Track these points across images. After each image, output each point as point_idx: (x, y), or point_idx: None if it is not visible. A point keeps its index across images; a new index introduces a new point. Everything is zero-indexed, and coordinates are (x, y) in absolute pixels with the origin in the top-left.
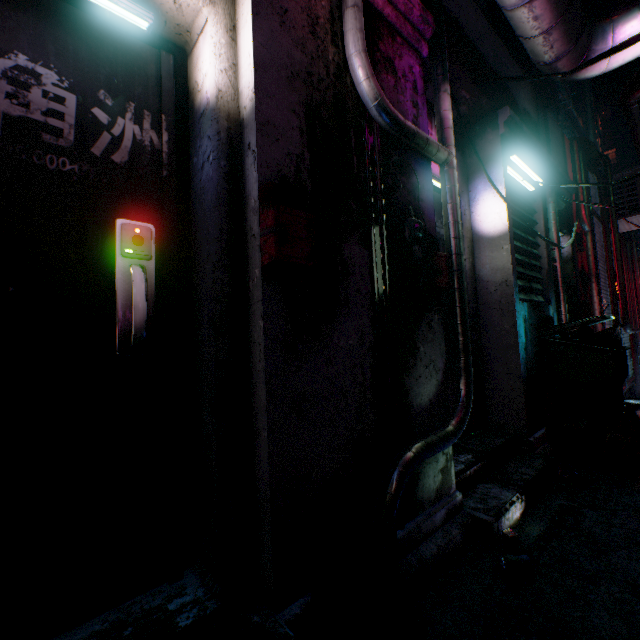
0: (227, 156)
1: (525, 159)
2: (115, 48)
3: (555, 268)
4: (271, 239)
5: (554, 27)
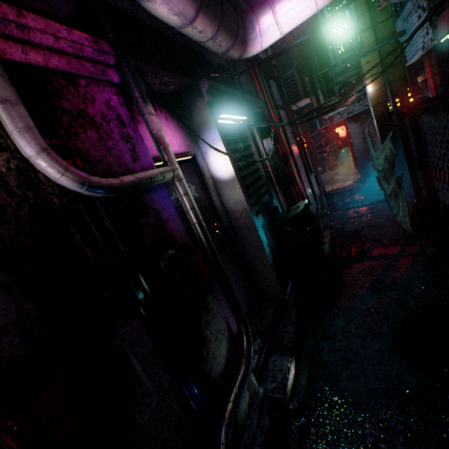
0: None
1: (230, 112)
2: None
3: (269, 172)
4: None
5: (217, 34)
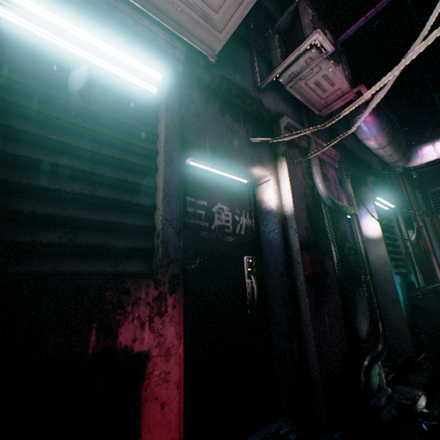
0: (282, 230)
1: (383, 198)
2: (238, 192)
3: (409, 252)
4: (309, 266)
5: (393, 153)
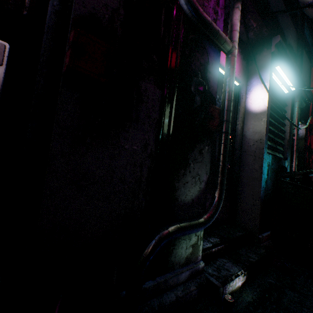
0: None
1: (285, 70)
2: None
3: (293, 140)
4: (69, 52)
5: None
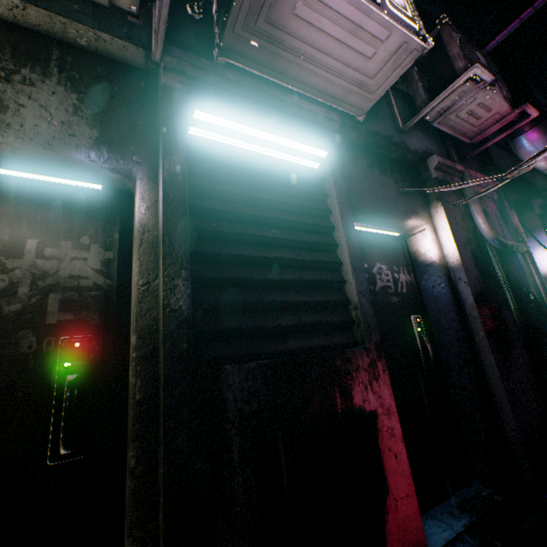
0: (449, 283)
1: None
2: (391, 247)
3: None
4: (489, 320)
5: None
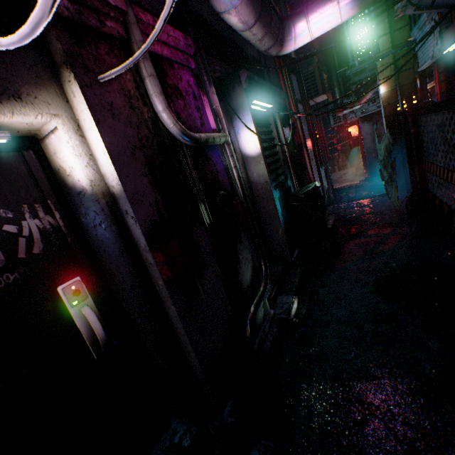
0: (114, 221)
1: (260, 100)
2: None
3: (286, 156)
4: (165, 268)
5: (264, 37)
